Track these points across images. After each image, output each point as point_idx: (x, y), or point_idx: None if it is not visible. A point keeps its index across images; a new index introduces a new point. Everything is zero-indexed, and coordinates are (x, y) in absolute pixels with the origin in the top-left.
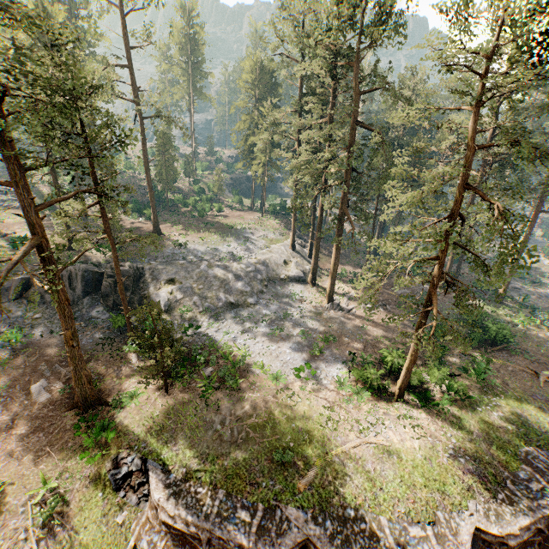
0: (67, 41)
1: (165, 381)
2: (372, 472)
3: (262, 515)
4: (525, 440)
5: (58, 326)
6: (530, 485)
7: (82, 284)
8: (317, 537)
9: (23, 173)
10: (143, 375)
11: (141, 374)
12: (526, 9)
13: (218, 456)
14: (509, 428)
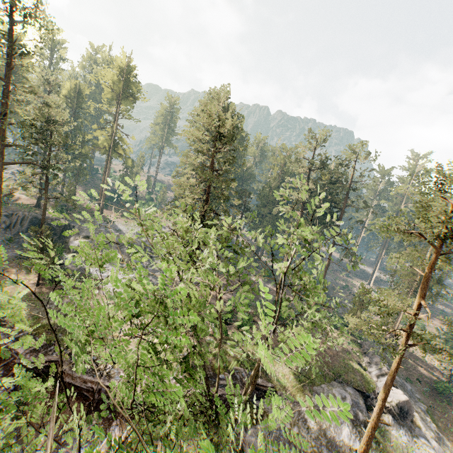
0: (53, 102)
1: (38, 277)
2: (125, 348)
3: (42, 345)
4: (242, 363)
5: (1, 243)
6: (220, 381)
7: (29, 224)
8: (63, 360)
9: (4, 147)
10: (32, 277)
11: (31, 276)
12: (230, 125)
13: (40, 317)
14: (238, 356)
